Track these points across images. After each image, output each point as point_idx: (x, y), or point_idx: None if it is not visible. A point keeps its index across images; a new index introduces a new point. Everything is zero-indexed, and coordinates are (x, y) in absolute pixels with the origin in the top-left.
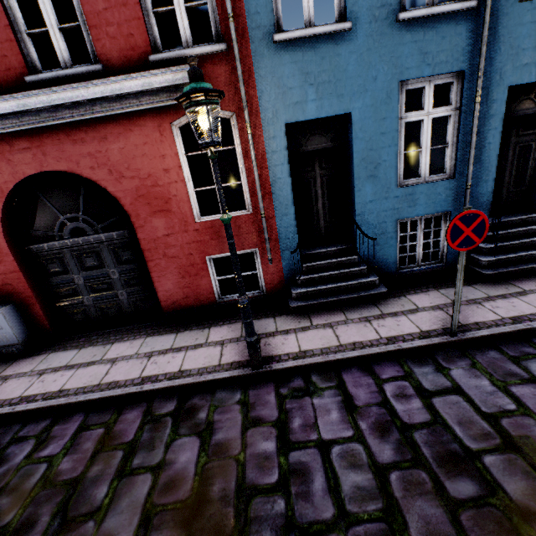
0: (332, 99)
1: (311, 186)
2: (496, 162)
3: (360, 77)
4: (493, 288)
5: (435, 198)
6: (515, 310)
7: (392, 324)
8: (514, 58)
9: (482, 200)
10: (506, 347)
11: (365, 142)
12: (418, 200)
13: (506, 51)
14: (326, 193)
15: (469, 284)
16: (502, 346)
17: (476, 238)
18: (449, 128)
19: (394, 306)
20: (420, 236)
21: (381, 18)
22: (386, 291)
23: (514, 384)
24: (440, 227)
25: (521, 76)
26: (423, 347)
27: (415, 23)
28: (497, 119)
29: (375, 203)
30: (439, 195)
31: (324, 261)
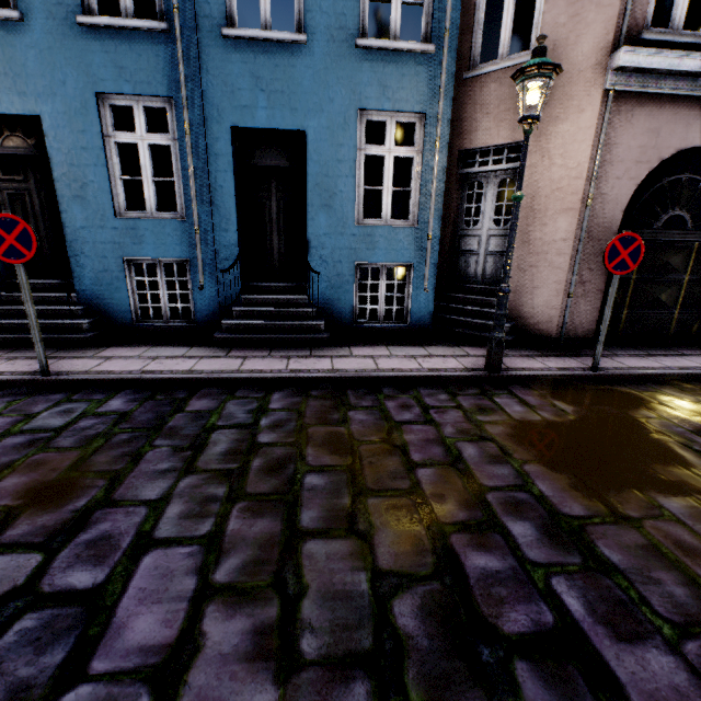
0: (14, 95)
1: (27, 200)
2: (234, 210)
3: (45, 77)
4: (205, 351)
5: (166, 240)
6: (169, 366)
7: (26, 363)
8: (231, 96)
9: (228, 253)
10: (87, 392)
11: (64, 154)
12: (144, 237)
13: (220, 87)
14: (47, 212)
15: (195, 346)
16: (85, 391)
17: (25, 250)
18: (173, 160)
19: (75, 352)
20: (161, 284)
21: (61, 17)
22: (86, 337)
23: (4, 416)
24: (188, 278)
25: (243, 118)
26: (2, 383)
27: (104, 31)
28: (226, 161)
29: (90, 230)
30: (170, 236)
31: (33, 293)
